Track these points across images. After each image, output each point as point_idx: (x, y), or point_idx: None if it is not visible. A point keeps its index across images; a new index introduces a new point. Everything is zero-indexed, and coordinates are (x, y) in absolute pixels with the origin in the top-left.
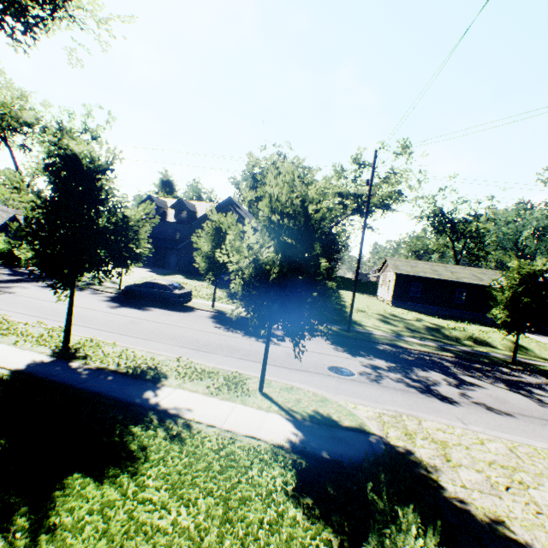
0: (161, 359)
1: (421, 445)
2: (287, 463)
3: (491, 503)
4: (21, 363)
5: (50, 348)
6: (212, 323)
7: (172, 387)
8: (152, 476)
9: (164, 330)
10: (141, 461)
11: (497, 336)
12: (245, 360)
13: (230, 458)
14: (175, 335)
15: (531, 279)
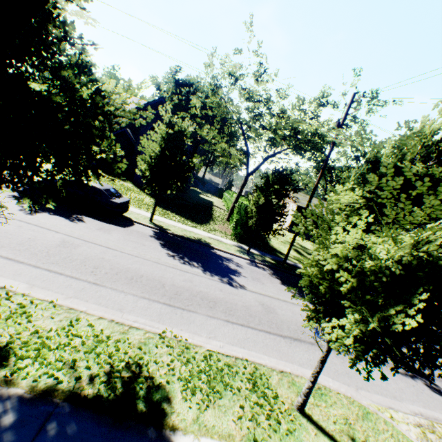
0: (138, 340)
1: None
2: None
3: None
4: None
5: None
6: (162, 247)
7: (190, 434)
8: None
9: (113, 261)
10: None
11: None
12: (233, 325)
13: None
14: (131, 272)
15: None
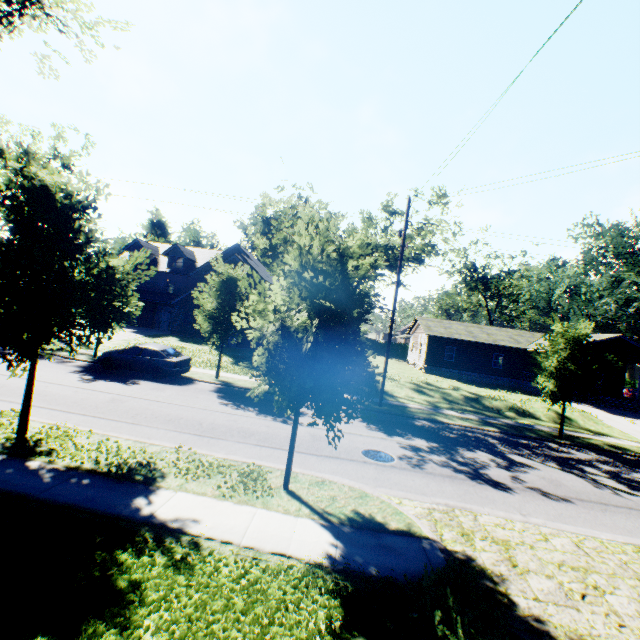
0: (154, 450)
1: (482, 548)
2: (328, 588)
3: (570, 618)
4: None
5: None
6: (218, 398)
7: (171, 490)
8: (151, 628)
9: (157, 409)
10: (135, 605)
11: (540, 405)
12: (262, 447)
13: (256, 589)
14: (172, 416)
15: (575, 344)
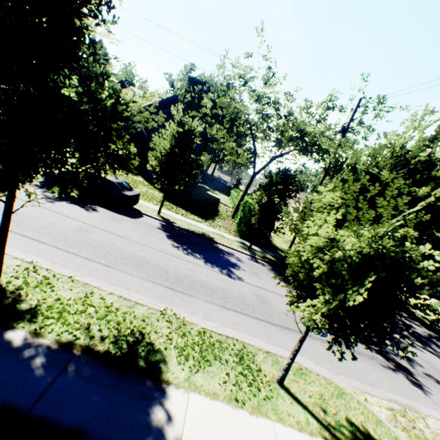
0: (142, 314)
1: None
2: None
3: None
4: None
5: None
6: (167, 239)
7: (182, 388)
8: None
9: (123, 247)
10: None
11: None
12: (228, 310)
13: None
14: (138, 258)
15: None
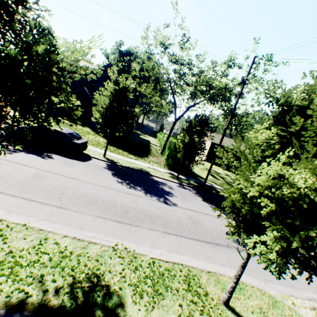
0: (95, 253)
1: None
2: None
3: None
4: None
5: None
6: (113, 176)
7: None
8: None
9: (75, 188)
10: None
11: None
12: (170, 235)
13: None
14: (89, 197)
15: None
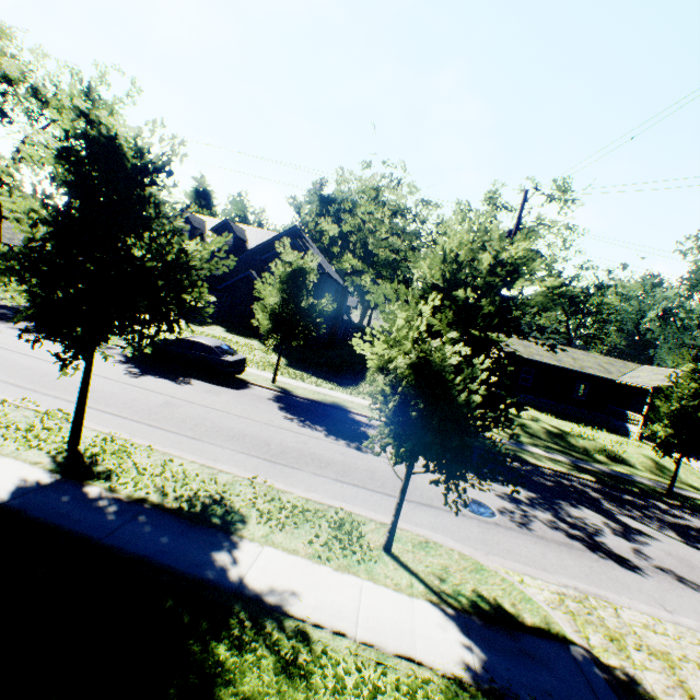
0: (225, 480)
1: (642, 664)
2: None
3: None
4: (1, 486)
5: (48, 455)
6: (279, 410)
7: (256, 542)
8: None
9: (216, 420)
10: None
11: (633, 450)
12: (343, 484)
13: None
14: (234, 431)
15: None
